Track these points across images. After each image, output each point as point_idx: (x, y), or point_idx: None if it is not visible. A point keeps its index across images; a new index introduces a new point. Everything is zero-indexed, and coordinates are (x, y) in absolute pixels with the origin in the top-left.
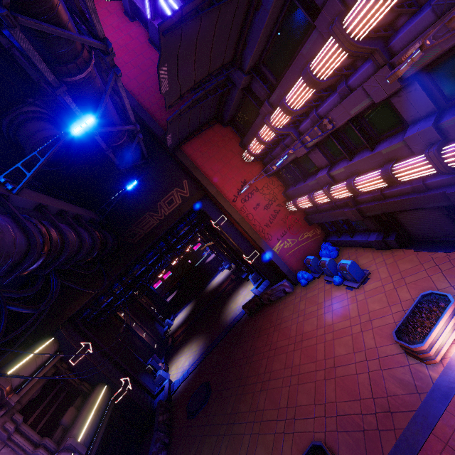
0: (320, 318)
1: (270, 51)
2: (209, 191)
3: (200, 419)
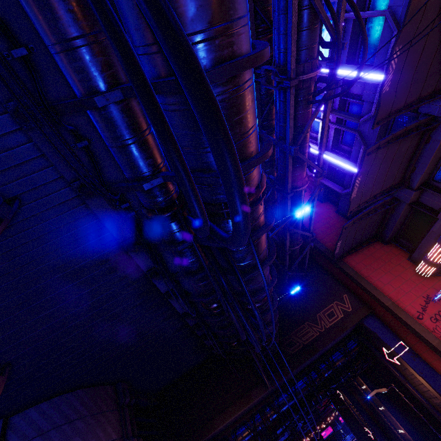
0: None
1: (440, 169)
2: (381, 302)
3: None
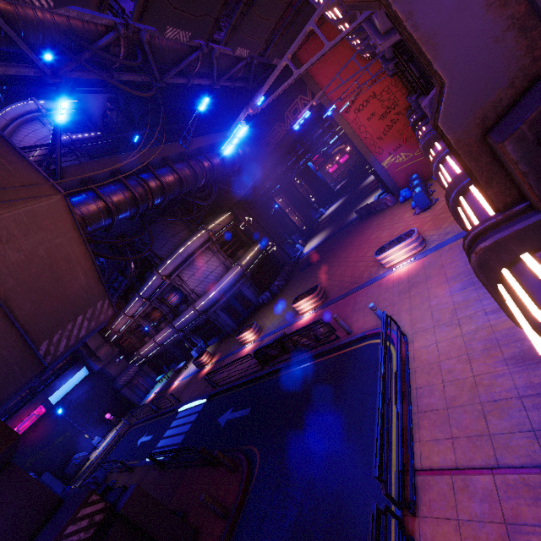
0: (382, 232)
1: None
2: (322, 103)
3: (302, 273)
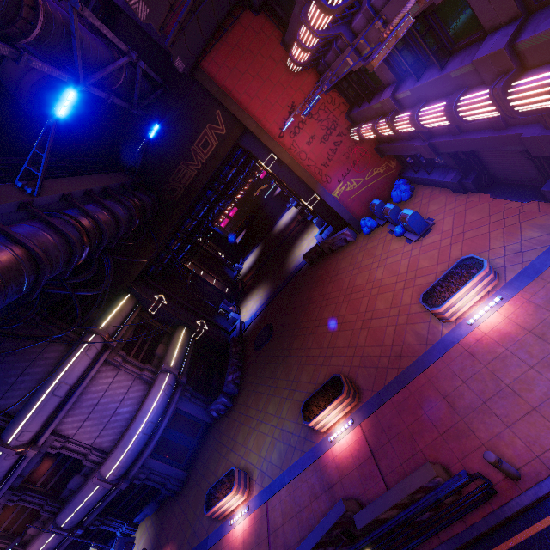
0: (372, 273)
1: None
2: (247, 127)
3: (264, 352)
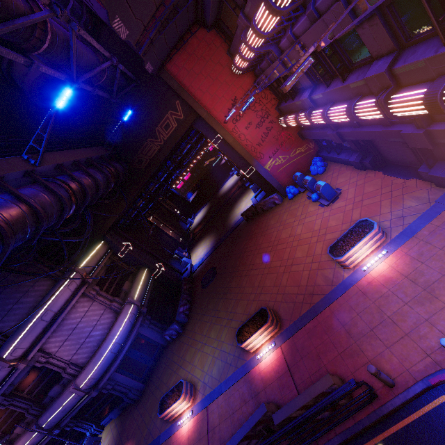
0: (293, 229)
1: None
2: (200, 115)
3: (208, 289)
